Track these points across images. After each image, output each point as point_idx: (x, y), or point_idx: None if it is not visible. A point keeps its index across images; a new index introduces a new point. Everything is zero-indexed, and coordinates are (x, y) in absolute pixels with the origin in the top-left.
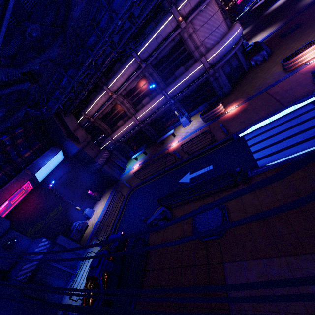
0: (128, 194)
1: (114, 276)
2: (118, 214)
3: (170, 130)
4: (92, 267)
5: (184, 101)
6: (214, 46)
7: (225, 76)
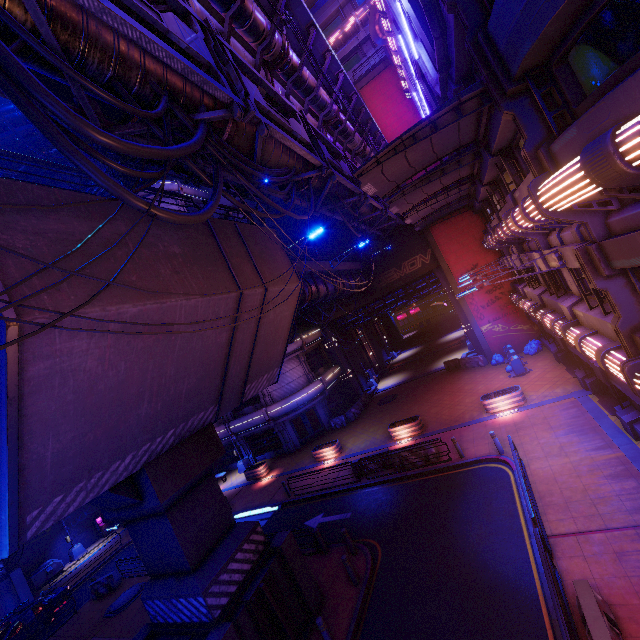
0: (127, 543)
1: (26, 632)
2: (96, 567)
3: (233, 468)
4: (15, 613)
5: (253, 439)
6: (278, 401)
7: (293, 430)
